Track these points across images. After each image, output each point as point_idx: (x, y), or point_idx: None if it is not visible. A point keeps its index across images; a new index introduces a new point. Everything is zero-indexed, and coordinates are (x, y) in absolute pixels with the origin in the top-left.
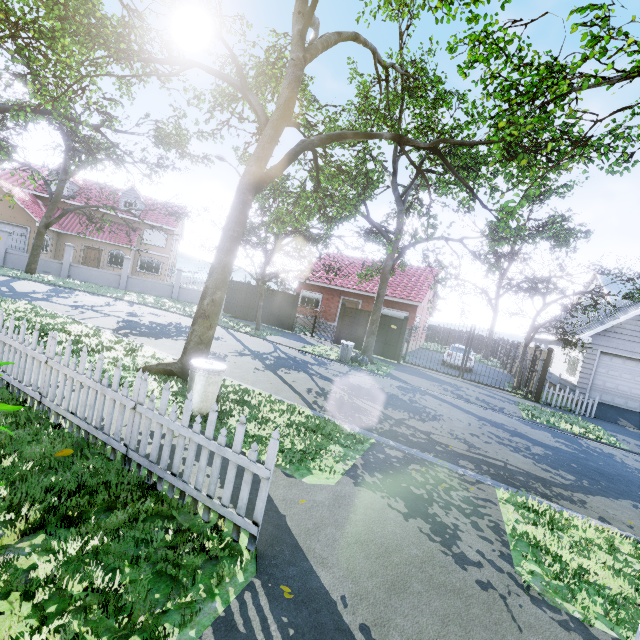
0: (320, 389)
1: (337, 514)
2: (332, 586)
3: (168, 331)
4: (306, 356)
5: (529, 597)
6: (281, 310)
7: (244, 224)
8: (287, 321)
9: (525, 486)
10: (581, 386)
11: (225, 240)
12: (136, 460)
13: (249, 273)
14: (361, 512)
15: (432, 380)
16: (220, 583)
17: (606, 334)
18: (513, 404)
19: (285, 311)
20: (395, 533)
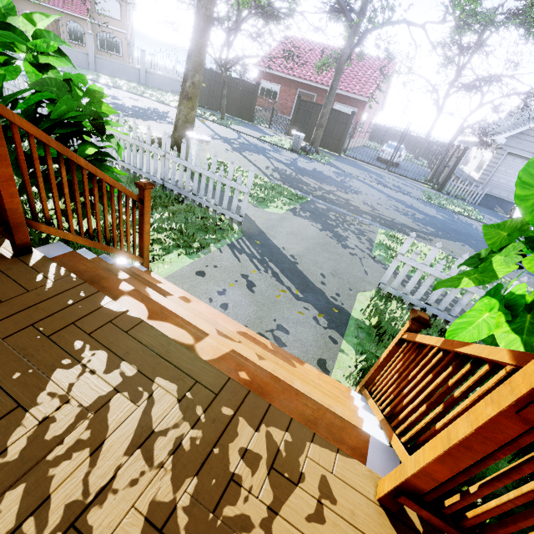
0: (275, 168)
1: (282, 224)
2: (278, 244)
3: (150, 115)
4: (264, 144)
5: (373, 260)
6: (242, 101)
7: (215, 0)
8: (248, 112)
9: (399, 230)
10: (480, 181)
11: (199, 19)
12: (170, 188)
13: (213, 57)
14: (296, 225)
15: (363, 170)
16: (227, 236)
17: (520, 136)
18: (420, 191)
19: (246, 102)
20: (313, 234)
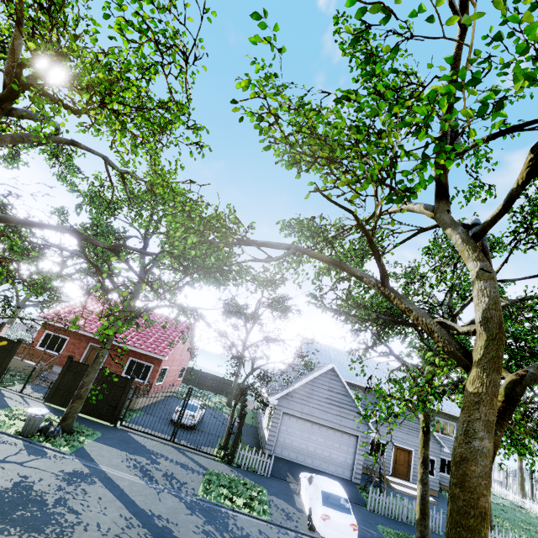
0: None
1: None
2: None
3: None
4: None
5: None
6: None
7: None
8: None
9: None
10: (269, 443)
11: None
12: None
13: None
14: None
15: (133, 451)
16: None
17: (287, 397)
18: (201, 474)
19: None
20: None
